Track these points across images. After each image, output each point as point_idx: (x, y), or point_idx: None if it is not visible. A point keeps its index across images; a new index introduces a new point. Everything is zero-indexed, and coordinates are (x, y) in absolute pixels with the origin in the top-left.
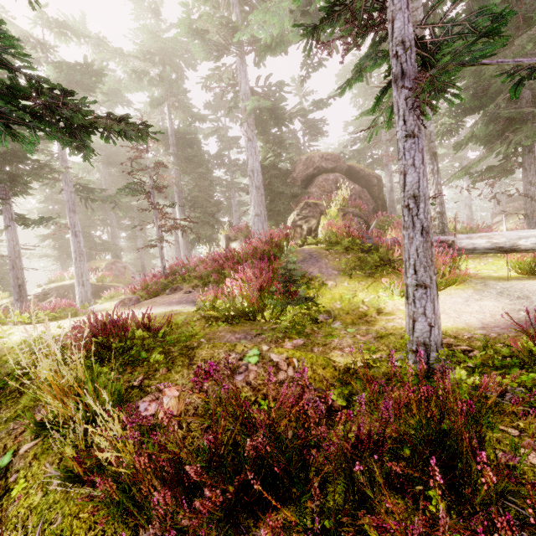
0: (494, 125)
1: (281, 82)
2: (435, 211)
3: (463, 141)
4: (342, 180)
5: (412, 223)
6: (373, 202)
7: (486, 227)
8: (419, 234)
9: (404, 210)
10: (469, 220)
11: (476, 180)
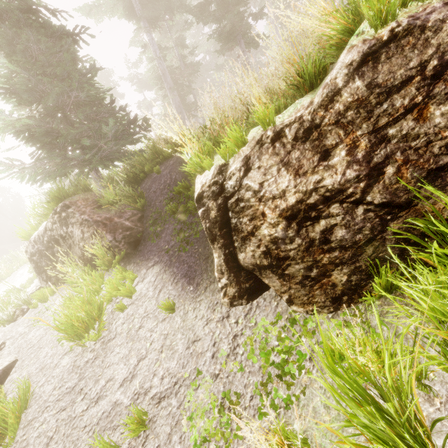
0: None
1: None
2: None
3: None
4: None
5: None
6: None
7: None
8: None
9: None
10: None
11: None
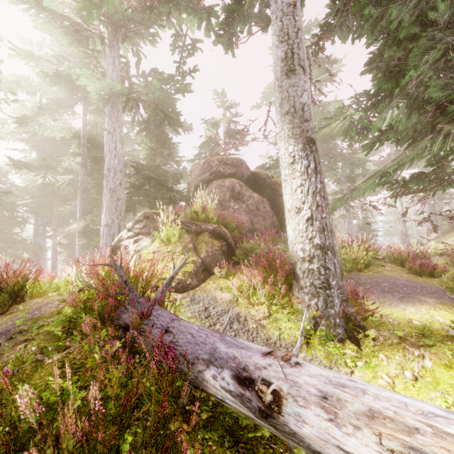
0: (419, 115)
1: (155, 70)
2: (311, 243)
3: (375, 138)
4: (239, 187)
5: None
6: (272, 215)
7: (419, 256)
8: None
9: None
10: (403, 236)
11: (397, 192)
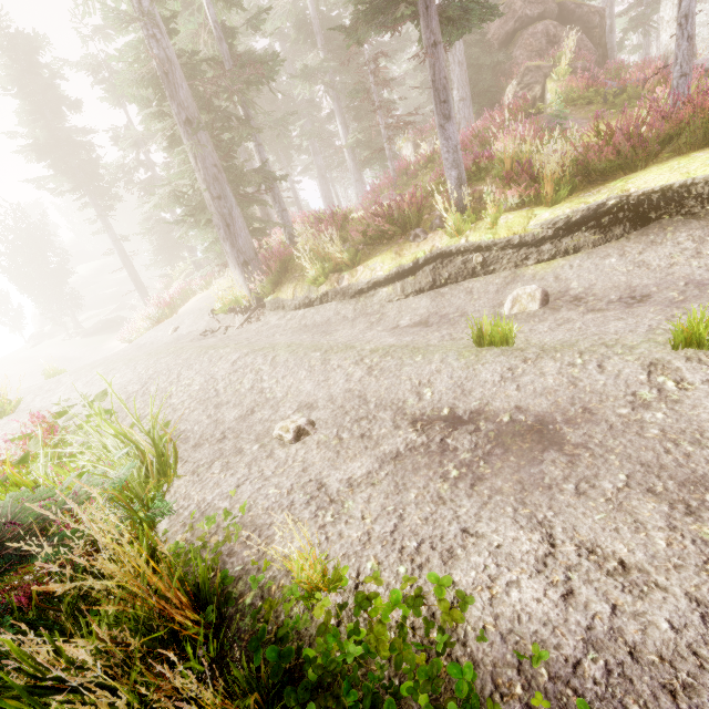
0: None
1: None
2: None
3: None
4: (553, 29)
5: (682, 35)
6: (595, 52)
7: None
8: (685, 42)
9: (677, 27)
10: None
11: None
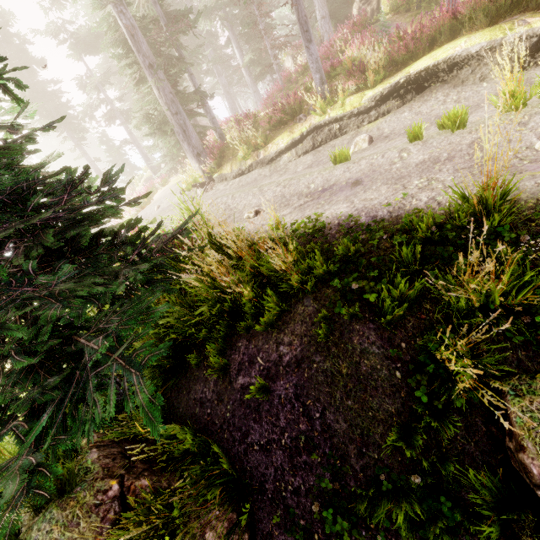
0: None
1: None
2: None
3: None
4: None
5: None
6: None
7: None
8: None
9: None
10: None
11: None
